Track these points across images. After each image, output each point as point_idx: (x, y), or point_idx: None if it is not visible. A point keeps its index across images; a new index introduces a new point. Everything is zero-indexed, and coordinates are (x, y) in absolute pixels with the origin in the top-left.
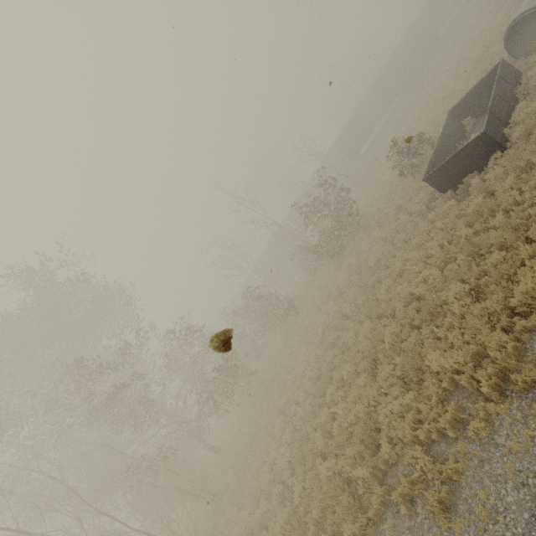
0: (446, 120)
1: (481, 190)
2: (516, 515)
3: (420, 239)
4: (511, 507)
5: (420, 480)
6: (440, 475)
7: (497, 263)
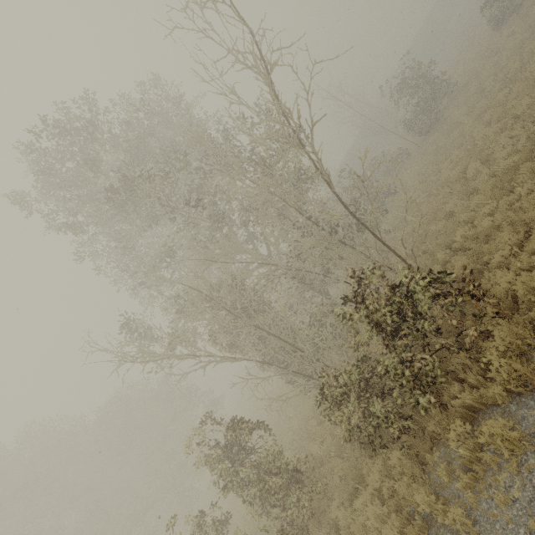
0: None
1: None
2: None
3: None
4: None
5: None
6: None
7: None
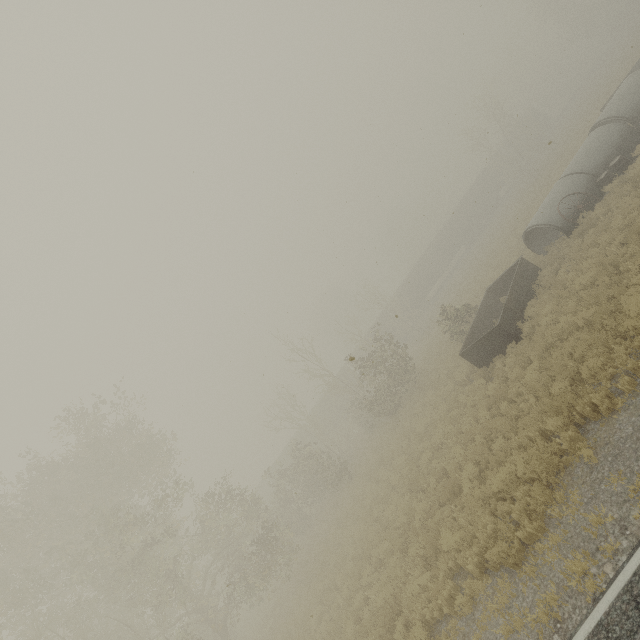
0: (484, 297)
1: (501, 374)
2: None
3: (457, 412)
4: None
5: None
6: None
7: (499, 449)
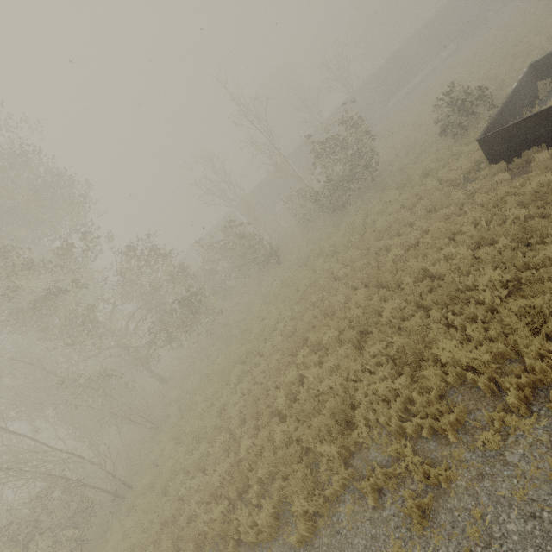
0: (524, 74)
1: (548, 168)
2: (516, 547)
3: (449, 211)
4: (511, 536)
5: (395, 473)
6: (423, 476)
7: (551, 257)
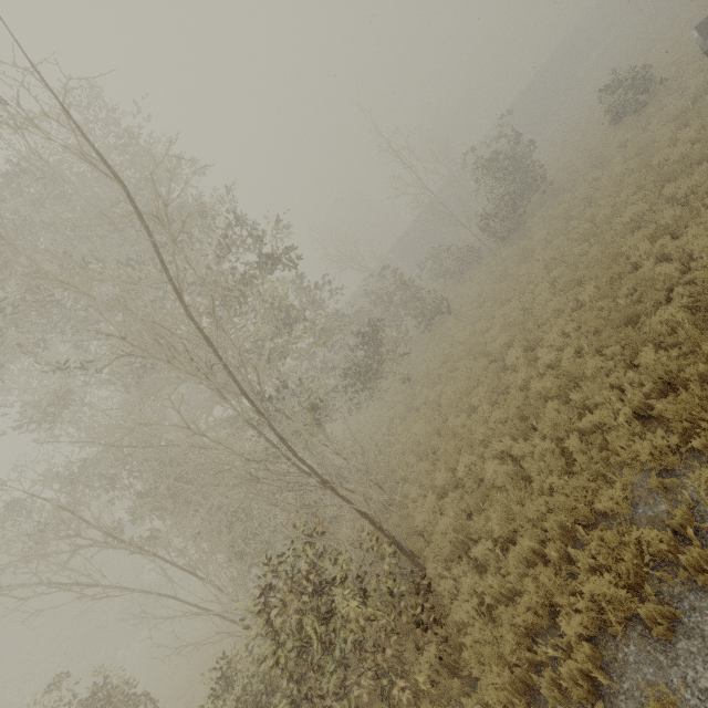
0: (696, 31)
1: None
2: None
3: None
4: None
5: None
6: None
7: None
